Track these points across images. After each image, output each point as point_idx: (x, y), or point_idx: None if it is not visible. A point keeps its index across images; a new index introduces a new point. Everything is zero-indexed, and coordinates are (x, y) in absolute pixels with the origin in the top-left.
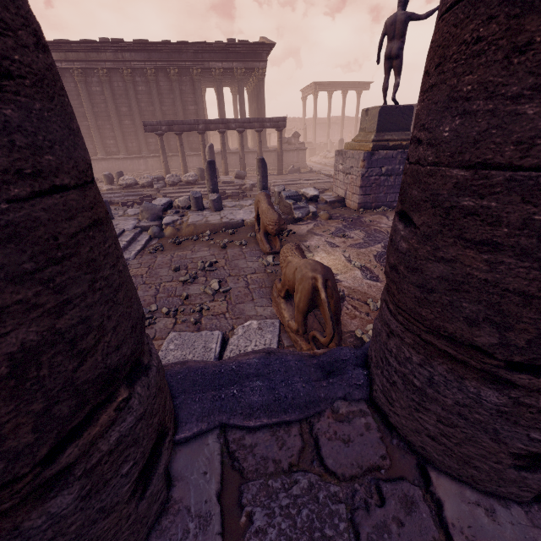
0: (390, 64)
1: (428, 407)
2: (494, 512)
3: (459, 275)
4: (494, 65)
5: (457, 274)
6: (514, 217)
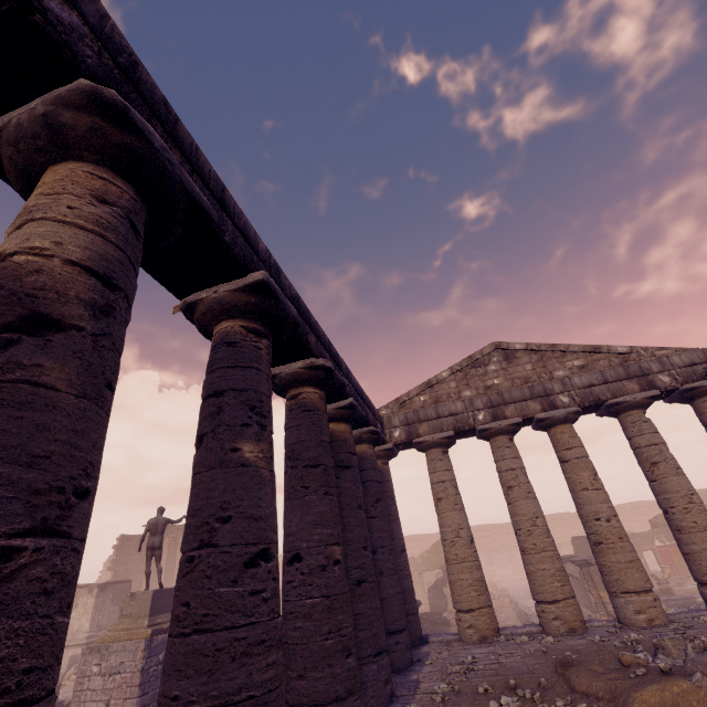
0: (152, 553)
1: (368, 685)
2: (389, 706)
3: (361, 639)
4: (352, 598)
5: (360, 639)
6: (364, 622)
